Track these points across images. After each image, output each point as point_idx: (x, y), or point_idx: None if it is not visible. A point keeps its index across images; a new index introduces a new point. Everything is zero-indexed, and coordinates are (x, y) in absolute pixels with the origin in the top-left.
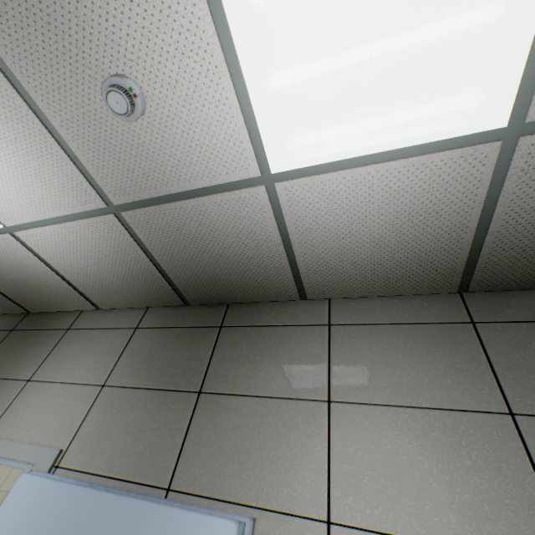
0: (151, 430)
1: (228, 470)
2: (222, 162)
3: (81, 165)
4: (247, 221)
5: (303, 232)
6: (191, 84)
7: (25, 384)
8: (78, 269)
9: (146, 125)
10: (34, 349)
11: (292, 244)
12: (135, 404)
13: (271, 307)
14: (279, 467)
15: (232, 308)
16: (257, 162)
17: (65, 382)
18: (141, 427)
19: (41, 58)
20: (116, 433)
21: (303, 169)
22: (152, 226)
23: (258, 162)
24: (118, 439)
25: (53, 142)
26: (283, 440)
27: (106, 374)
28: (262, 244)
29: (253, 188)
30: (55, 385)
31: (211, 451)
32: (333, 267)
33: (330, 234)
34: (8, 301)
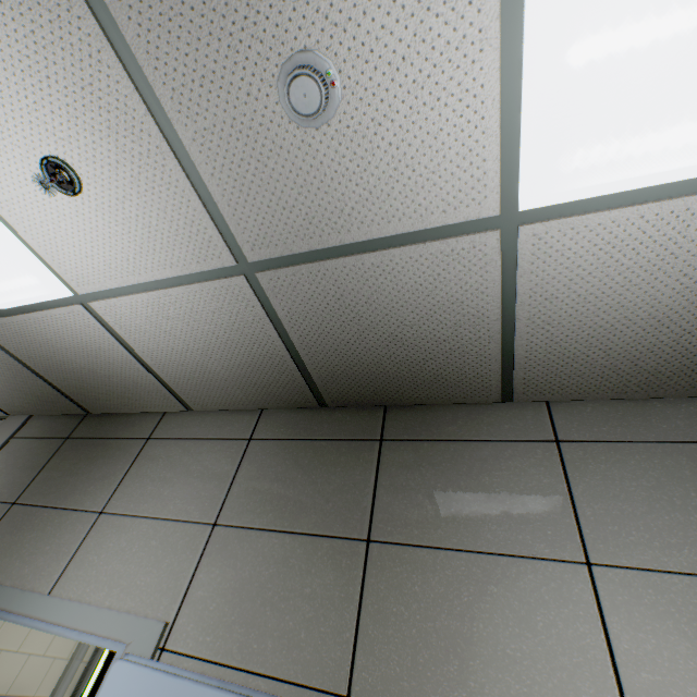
0: (302, 597)
1: (442, 670)
2: (441, 193)
3: (210, 201)
4: (454, 285)
5: (539, 303)
6: (426, 63)
7: (96, 519)
8: (171, 355)
9: (332, 135)
10: (103, 466)
11: (516, 321)
12: (269, 555)
13: (454, 412)
14: (529, 671)
15: (393, 412)
16: (499, 193)
17: (155, 517)
18: (285, 592)
19: (183, 27)
20: (247, 600)
21: (574, 203)
22: (300, 293)
23: (500, 193)
24: (251, 609)
25: (174, 166)
26: (525, 626)
27: (216, 506)
28: (467, 321)
29: (480, 234)
30: (141, 521)
31: (406, 638)
32: (572, 355)
33: (584, 306)
34: (62, 398)
